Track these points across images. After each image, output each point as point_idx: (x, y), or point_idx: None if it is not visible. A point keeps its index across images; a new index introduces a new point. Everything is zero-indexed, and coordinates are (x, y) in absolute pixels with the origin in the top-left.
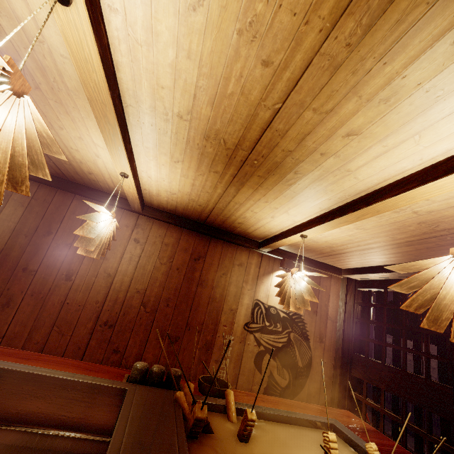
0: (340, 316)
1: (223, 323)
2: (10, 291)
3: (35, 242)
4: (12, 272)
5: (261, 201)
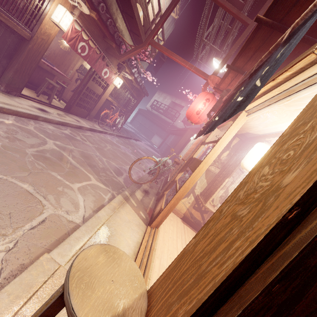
0: None
1: (71, 67)
2: None
3: None
4: None
5: None
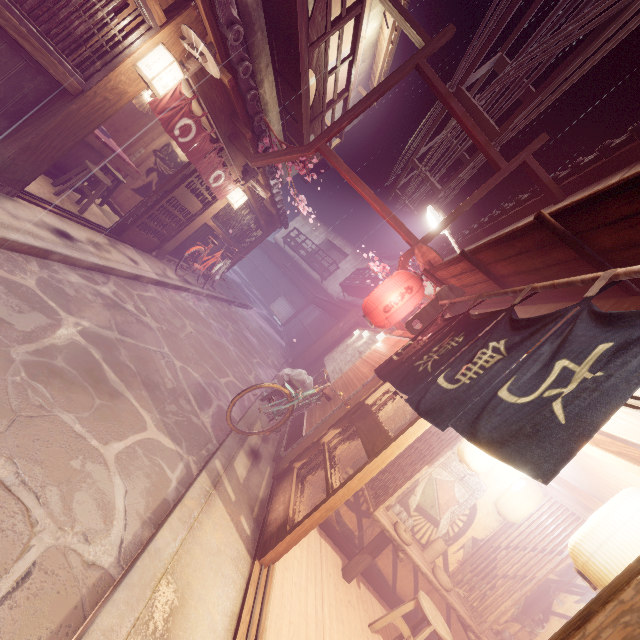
0: None
1: (144, 141)
2: None
3: None
4: None
5: None
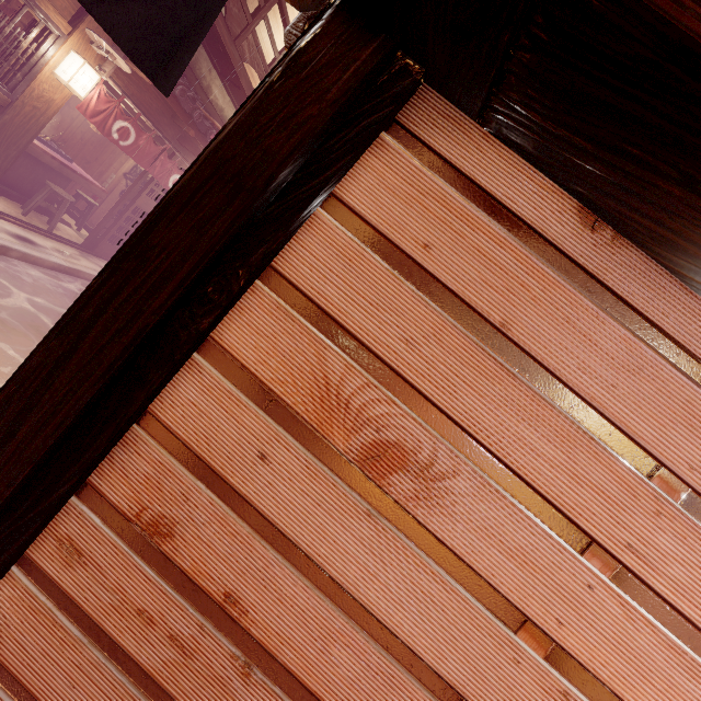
0: None
1: (114, 167)
2: None
3: None
4: None
5: None
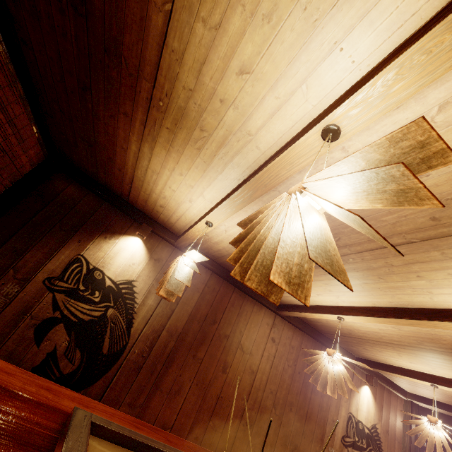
0: (404, 438)
1: (327, 434)
2: (182, 378)
3: (204, 330)
4: (185, 358)
5: (424, 358)
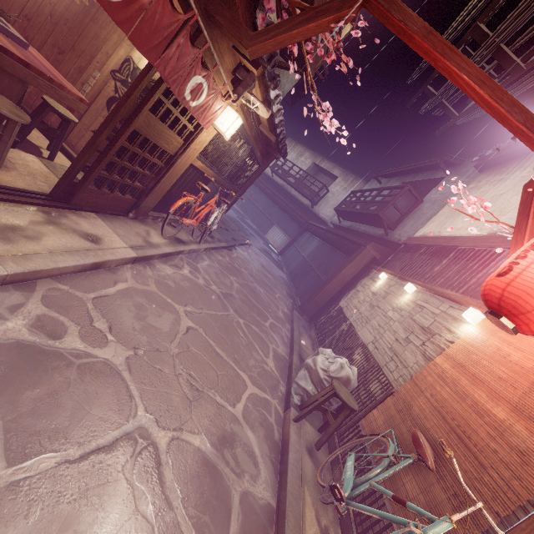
0: None
1: (97, 60)
2: None
3: None
4: None
5: None
